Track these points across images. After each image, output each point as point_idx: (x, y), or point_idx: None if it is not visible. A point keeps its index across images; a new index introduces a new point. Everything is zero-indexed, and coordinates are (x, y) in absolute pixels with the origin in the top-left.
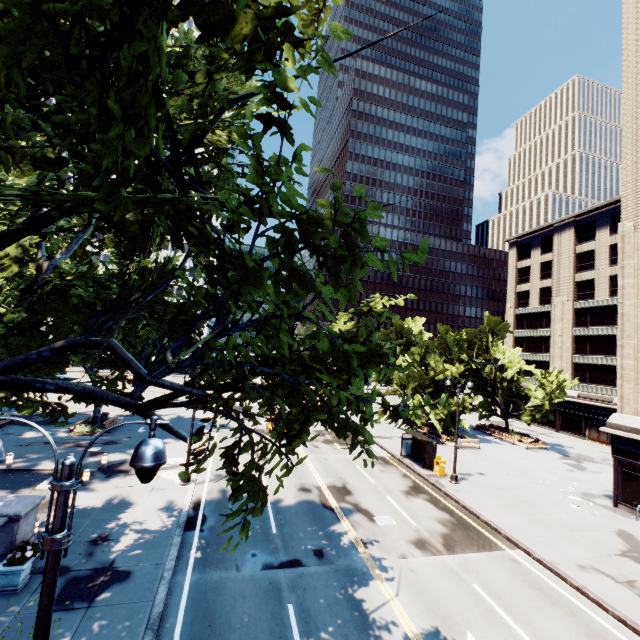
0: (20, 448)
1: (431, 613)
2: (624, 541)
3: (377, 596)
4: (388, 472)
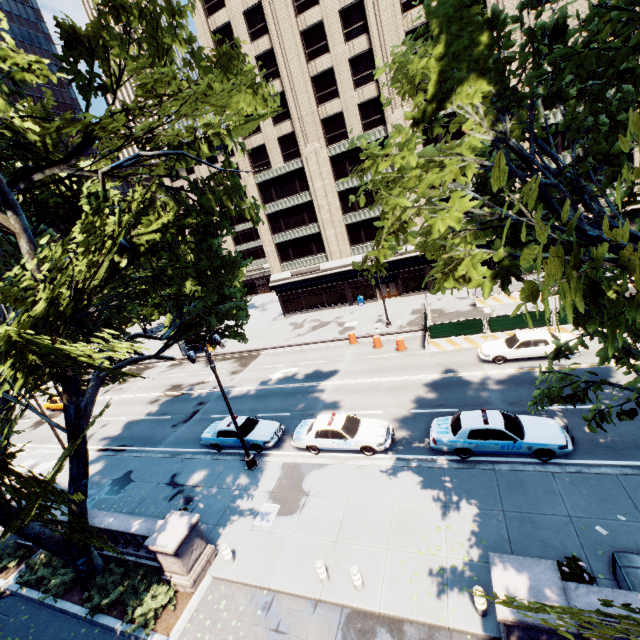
0: None
1: (257, 381)
2: (293, 325)
3: (237, 392)
4: (187, 366)
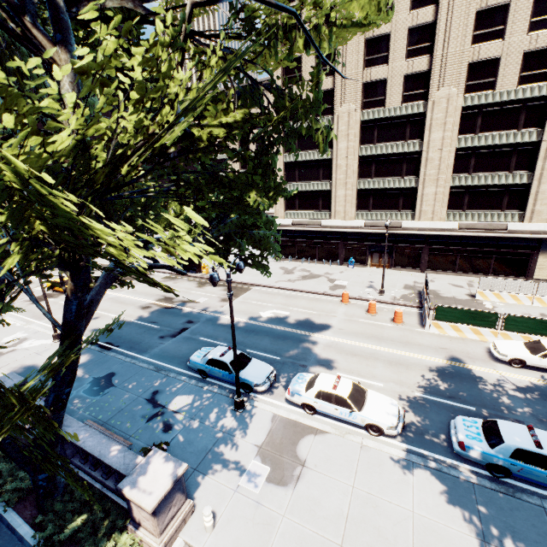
0: None
1: (246, 314)
2: (283, 270)
3: (226, 320)
4: (180, 282)
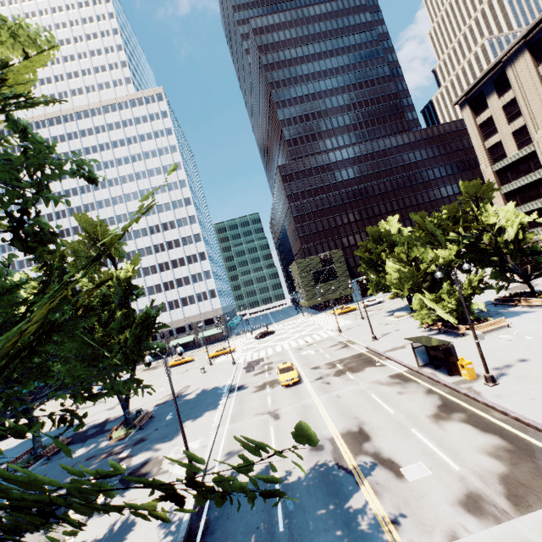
0: (65, 472)
1: None
2: None
3: None
4: (408, 393)
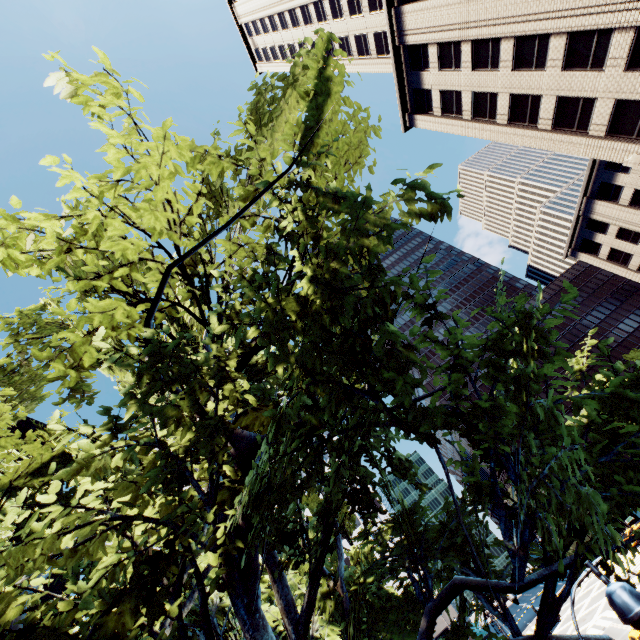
0: None
1: None
2: None
3: None
4: None
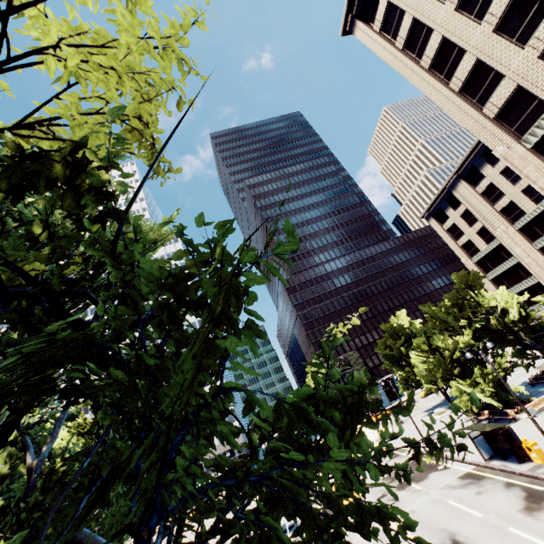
0: None
1: None
2: None
3: None
4: (487, 491)
